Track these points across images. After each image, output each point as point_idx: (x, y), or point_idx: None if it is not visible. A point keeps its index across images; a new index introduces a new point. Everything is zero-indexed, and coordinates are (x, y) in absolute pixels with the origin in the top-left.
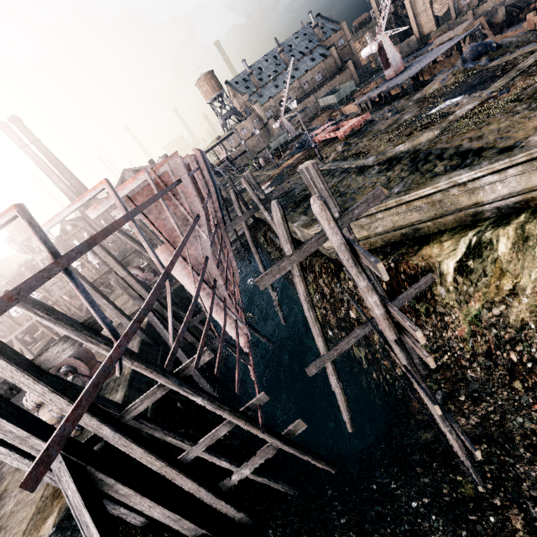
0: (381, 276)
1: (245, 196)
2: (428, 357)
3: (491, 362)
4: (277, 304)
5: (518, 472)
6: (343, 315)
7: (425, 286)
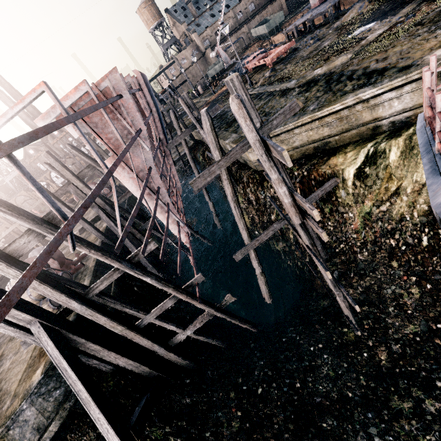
0: (286, 163)
1: (186, 120)
2: (322, 233)
3: (375, 248)
4: (213, 211)
5: (387, 323)
6: (266, 217)
7: (330, 189)
